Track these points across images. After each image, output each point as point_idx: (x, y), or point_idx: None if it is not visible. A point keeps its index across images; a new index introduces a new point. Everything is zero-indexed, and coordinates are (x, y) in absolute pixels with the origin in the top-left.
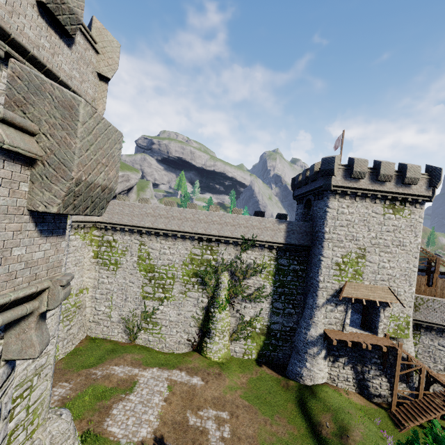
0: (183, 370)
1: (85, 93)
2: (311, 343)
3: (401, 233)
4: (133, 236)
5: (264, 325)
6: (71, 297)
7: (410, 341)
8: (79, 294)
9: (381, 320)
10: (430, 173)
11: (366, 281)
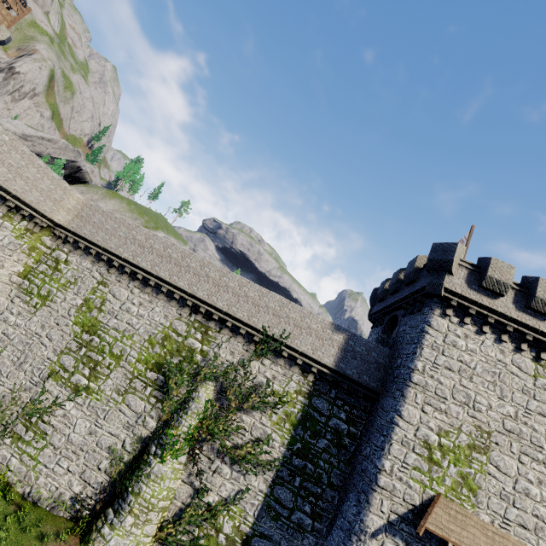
0: None
1: None
2: None
3: None
4: (97, 266)
5: (240, 530)
6: None
7: None
8: None
9: None
10: None
11: (484, 513)
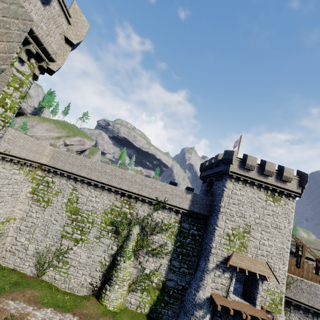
0: (76, 315)
1: (48, 44)
2: (199, 305)
3: (278, 218)
4: (69, 181)
5: (161, 280)
6: None
7: (282, 316)
8: (5, 222)
9: (259, 292)
10: (299, 176)
11: (249, 254)
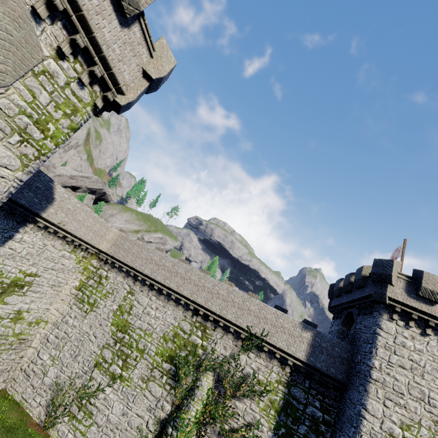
0: None
1: (119, 71)
2: None
3: None
4: (127, 280)
5: None
6: (22, 323)
7: None
8: (34, 324)
9: None
10: None
11: None
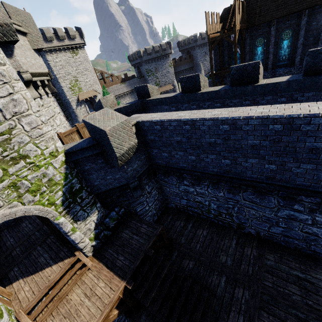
0: None
1: None
2: None
3: (84, 64)
4: None
5: None
6: None
7: None
8: None
9: None
10: (78, 31)
11: (85, 91)
